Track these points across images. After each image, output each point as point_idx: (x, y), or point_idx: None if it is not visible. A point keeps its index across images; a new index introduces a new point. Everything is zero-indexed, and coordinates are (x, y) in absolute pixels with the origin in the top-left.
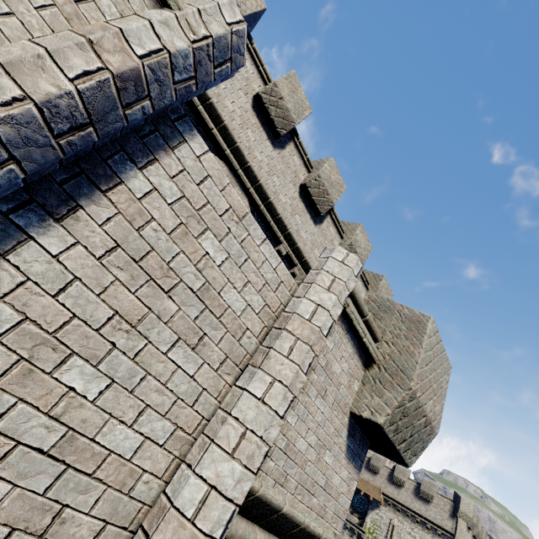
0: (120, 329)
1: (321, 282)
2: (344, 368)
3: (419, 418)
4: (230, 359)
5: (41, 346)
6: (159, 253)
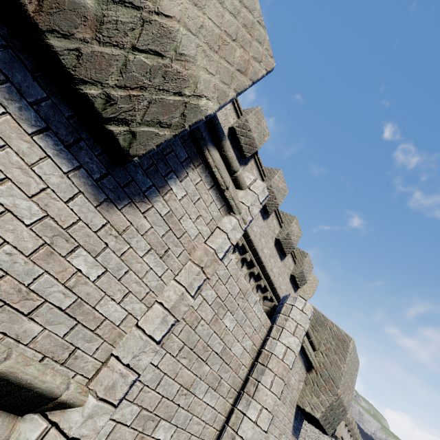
0: (182, 394)
1: (289, 328)
2: (296, 378)
3: (339, 408)
4: (232, 387)
5: (147, 421)
6: (203, 338)
